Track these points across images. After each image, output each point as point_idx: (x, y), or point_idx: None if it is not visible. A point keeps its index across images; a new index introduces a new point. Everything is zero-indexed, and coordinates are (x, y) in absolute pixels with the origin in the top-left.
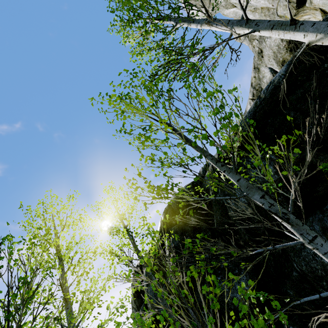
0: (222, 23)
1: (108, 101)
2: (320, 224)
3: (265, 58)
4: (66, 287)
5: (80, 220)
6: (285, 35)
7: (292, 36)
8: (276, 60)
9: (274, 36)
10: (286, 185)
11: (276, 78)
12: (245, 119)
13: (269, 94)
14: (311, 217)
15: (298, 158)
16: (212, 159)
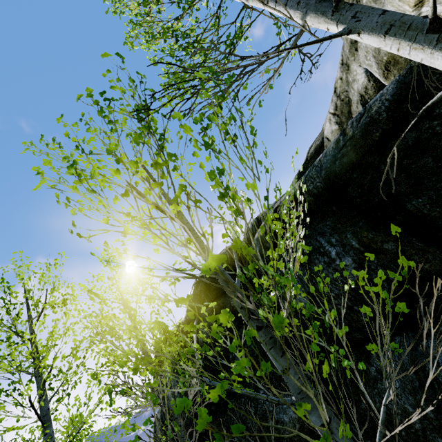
0: (286, 0)
1: (58, 153)
2: (411, 355)
3: (361, 52)
4: (45, 403)
5: (64, 304)
6: (412, 52)
7: (427, 58)
8: (377, 59)
9: (388, 49)
10: (369, 292)
11: (375, 104)
12: (318, 166)
13: (361, 131)
14: (399, 337)
15: (393, 253)
16: (242, 309)
